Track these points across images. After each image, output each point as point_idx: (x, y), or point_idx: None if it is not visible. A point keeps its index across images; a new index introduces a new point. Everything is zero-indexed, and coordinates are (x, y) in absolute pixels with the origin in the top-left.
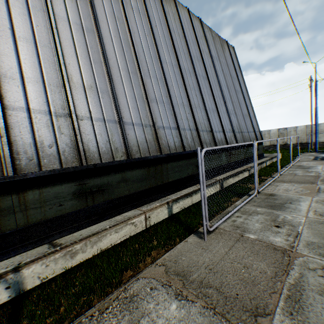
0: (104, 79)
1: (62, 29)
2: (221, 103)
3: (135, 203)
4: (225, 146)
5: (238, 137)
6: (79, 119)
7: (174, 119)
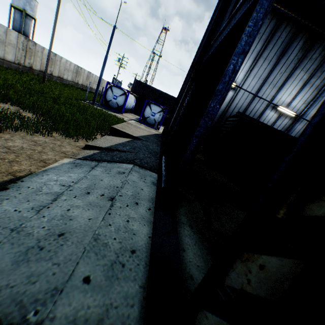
0: None
1: None
2: None
3: None
4: None
5: None
6: None
7: None
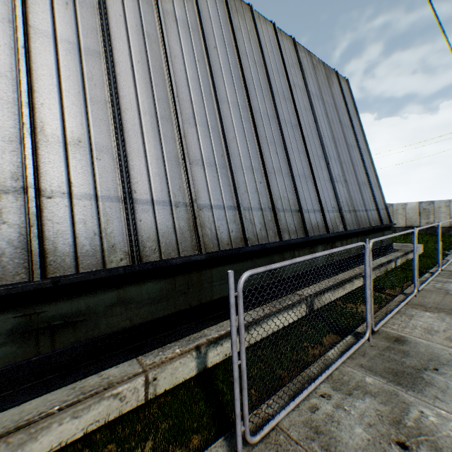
0: (107, 128)
1: (39, 49)
2: (322, 165)
3: (141, 343)
4: (298, 260)
5: (347, 219)
6: (46, 196)
7: (233, 193)
